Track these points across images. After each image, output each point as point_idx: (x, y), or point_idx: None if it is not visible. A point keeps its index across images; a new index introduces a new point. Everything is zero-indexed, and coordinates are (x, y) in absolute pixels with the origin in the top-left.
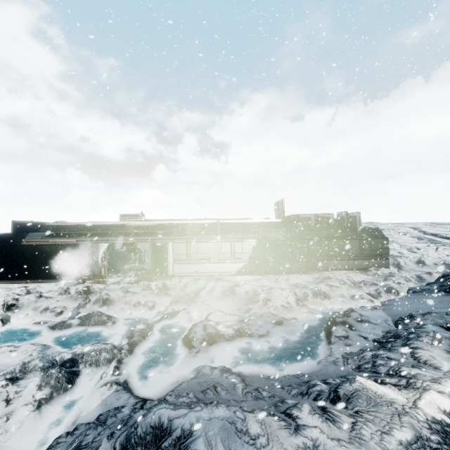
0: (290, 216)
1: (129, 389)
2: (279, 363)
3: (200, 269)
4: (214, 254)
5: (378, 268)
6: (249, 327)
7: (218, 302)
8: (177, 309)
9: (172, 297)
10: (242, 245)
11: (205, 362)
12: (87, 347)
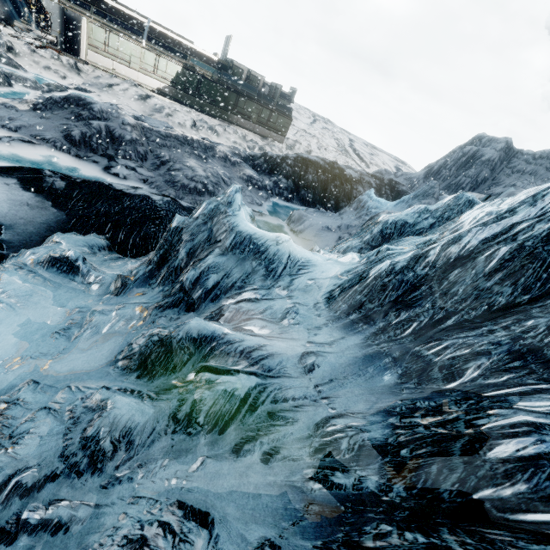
0: (229, 59)
1: None
2: None
3: (118, 69)
4: (135, 60)
5: (275, 141)
6: (146, 119)
7: (128, 101)
8: (89, 90)
9: (85, 80)
10: (167, 64)
11: None
12: (14, 72)
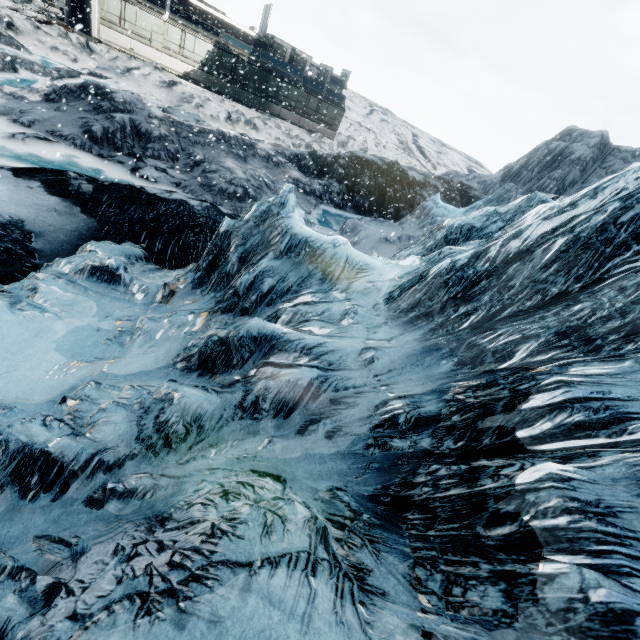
0: (268, 35)
1: None
2: None
3: (137, 49)
4: (157, 37)
5: (324, 137)
6: (173, 111)
7: (151, 89)
8: (105, 75)
9: (99, 63)
10: (195, 42)
11: None
12: (18, 54)
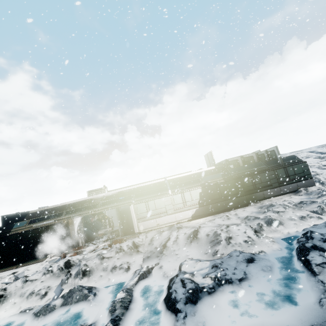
0: (221, 162)
1: None
2: (275, 312)
3: (161, 222)
4: (169, 207)
5: (306, 187)
6: (225, 272)
7: (185, 250)
8: (150, 266)
9: (143, 254)
10: (190, 194)
11: None
12: None
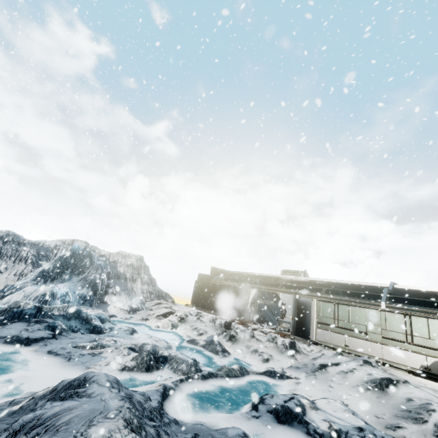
0: None
1: (165, 396)
2: None
3: (352, 345)
4: (373, 328)
5: None
6: None
7: (348, 391)
8: (288, 374)
9: (296, 362)
10: (427, 325)
11: (251, 432)
12: (179, 354)
